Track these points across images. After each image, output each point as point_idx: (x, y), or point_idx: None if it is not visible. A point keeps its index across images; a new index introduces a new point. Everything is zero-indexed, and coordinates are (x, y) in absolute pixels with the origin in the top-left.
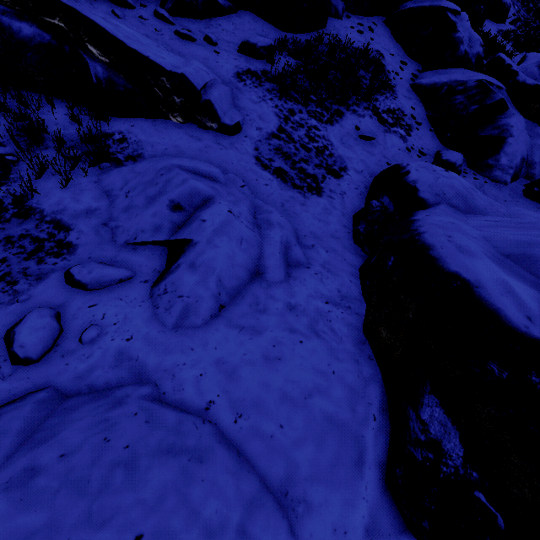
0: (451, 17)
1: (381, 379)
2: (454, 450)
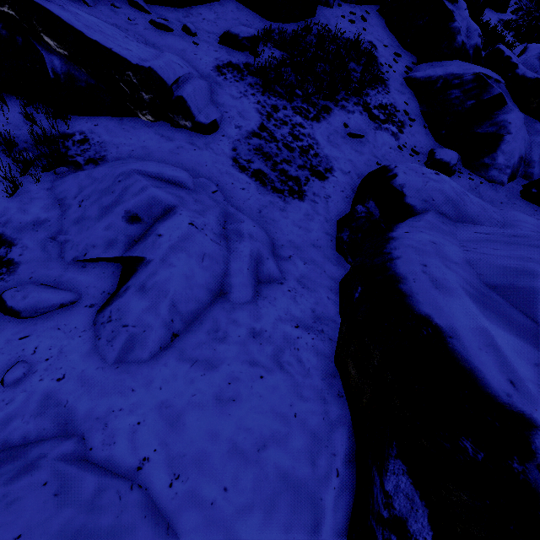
0: (448, 5)
1: (350, 421)
2: (421, 533)
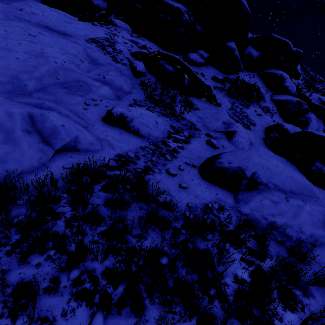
0: (284, 77)
1: (297, 168)
2: (324, 169)
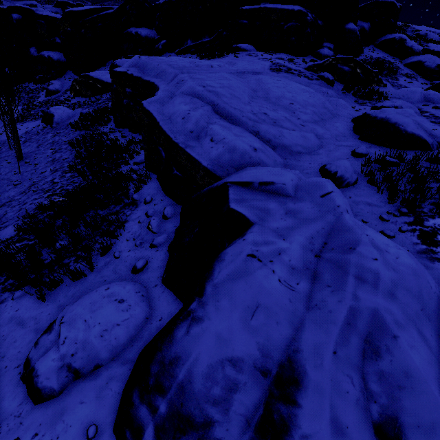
0: (404, 38)
1: None
2: None
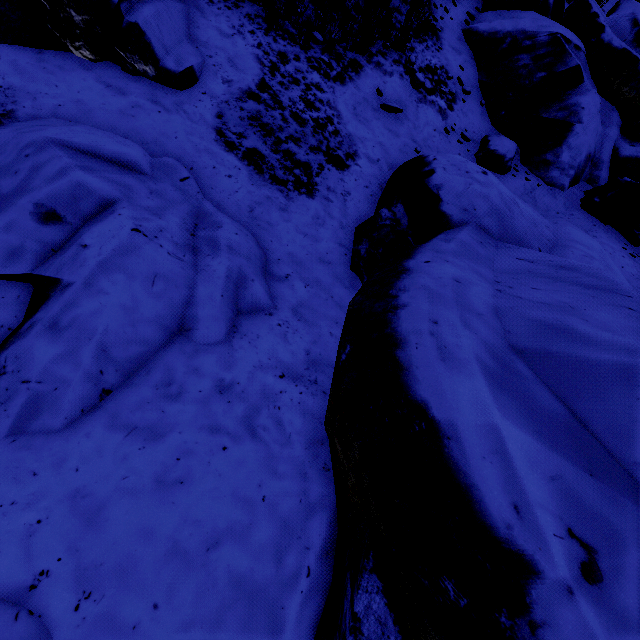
0: None
1: (335, 502)
2: None
